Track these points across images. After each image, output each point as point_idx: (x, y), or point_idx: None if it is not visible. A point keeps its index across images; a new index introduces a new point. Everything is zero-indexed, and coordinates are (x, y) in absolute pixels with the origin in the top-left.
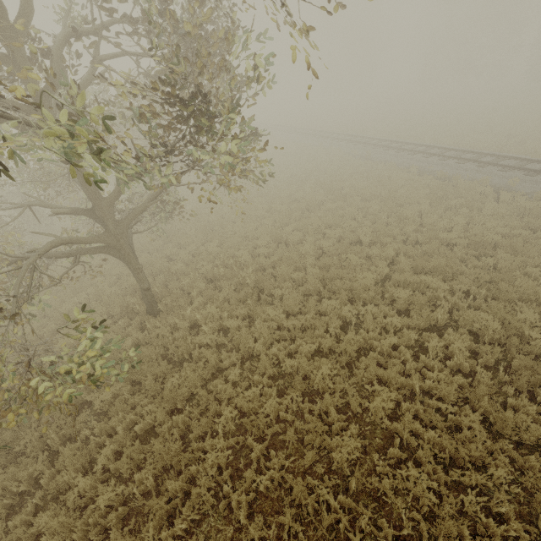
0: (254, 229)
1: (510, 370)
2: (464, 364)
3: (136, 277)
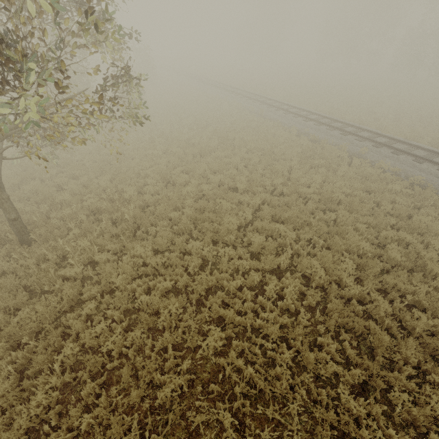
0: (149, 167)
1: (326, 311)
2: (291, 305)
3: (1, 207)
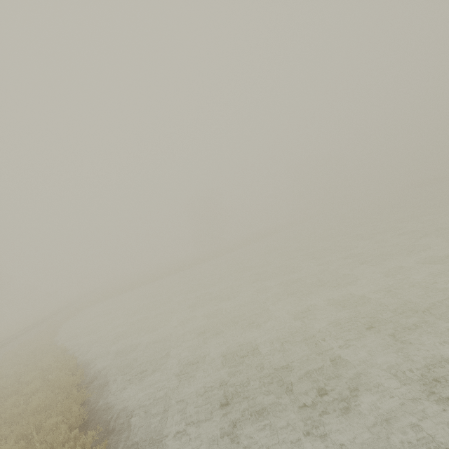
0: None
1: None
2: None
3: None
